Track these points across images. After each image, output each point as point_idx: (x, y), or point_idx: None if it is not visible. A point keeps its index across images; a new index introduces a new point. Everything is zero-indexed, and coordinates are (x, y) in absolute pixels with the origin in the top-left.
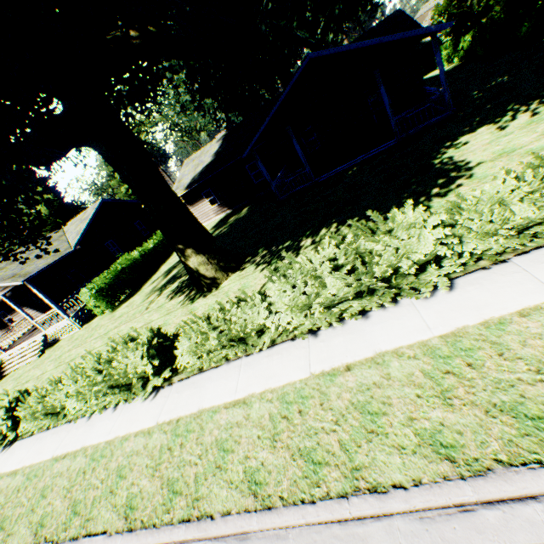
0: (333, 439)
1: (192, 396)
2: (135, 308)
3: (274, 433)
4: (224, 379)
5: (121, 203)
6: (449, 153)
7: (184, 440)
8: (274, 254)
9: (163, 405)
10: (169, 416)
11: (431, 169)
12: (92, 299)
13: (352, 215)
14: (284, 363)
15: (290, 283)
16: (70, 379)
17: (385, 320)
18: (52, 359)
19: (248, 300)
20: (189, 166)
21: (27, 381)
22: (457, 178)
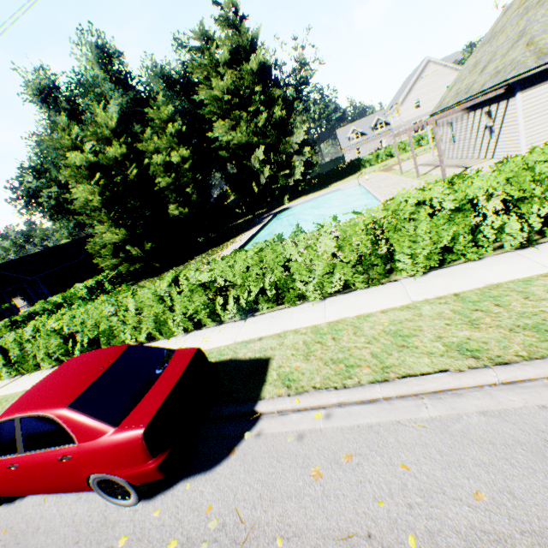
0: None
1: None
2: None
3: None
4: None
5: None
6: None
7: None
8: None
9: None
10: None
11: None
12: None
13: None
14: None
15: None
16: None
17: None
18: None
19: None
20: None
21: None
22: None
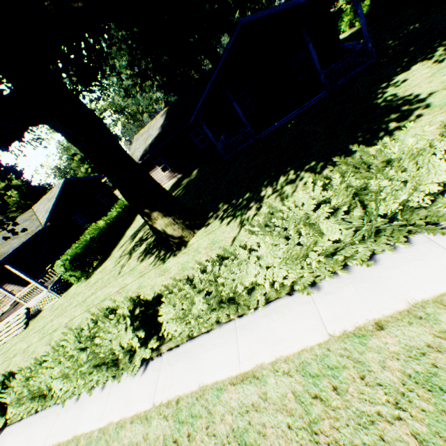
0: (404, 433)
1: (187, 369)
2: (108, 274)
3: (309, 422)
4: (221, 346)
5: (83, 180)
6: (389, 92)
7: (190, 430)
8: (237, 207)
9: (156, 382)
10: (166, 395)
11: (377, 108)
12: (67, 270)
13: (307, 160)
14: (289, 323)
15: (281, 234)
16: (52, 361)
17: (402, 263)
18: (36, 331)
19: (231, 257)
20: (140, 140)
21: (14, 355)
22: (413, 110)
